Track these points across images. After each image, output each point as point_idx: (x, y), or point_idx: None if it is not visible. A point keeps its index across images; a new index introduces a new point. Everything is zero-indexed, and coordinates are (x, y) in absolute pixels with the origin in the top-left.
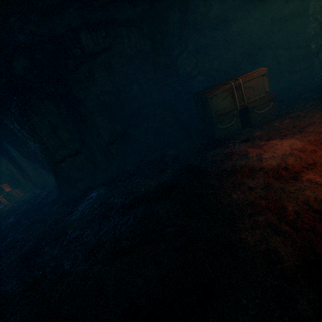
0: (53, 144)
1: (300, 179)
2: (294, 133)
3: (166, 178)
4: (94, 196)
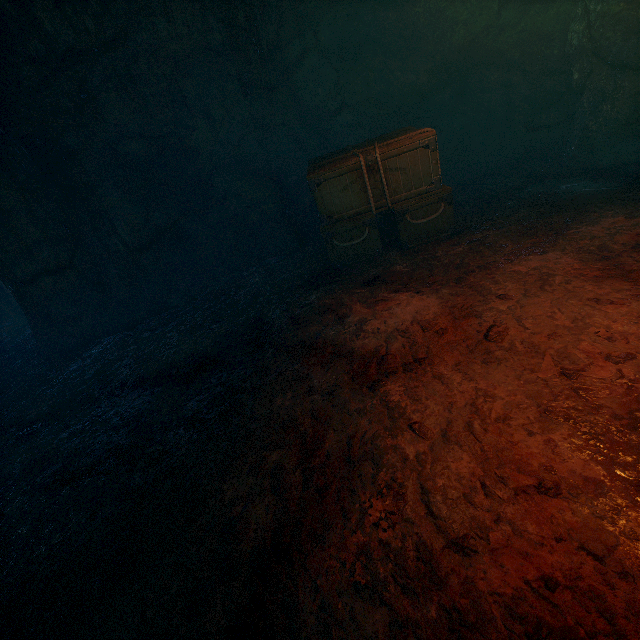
0: (6, 247)
1: (378, 389)
2: (448, 281)
3: (210, 340)
4: (96, 353)
